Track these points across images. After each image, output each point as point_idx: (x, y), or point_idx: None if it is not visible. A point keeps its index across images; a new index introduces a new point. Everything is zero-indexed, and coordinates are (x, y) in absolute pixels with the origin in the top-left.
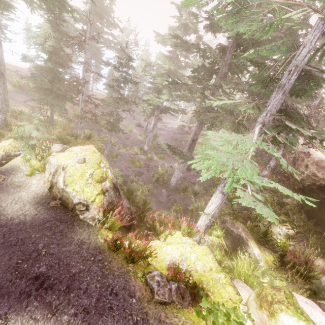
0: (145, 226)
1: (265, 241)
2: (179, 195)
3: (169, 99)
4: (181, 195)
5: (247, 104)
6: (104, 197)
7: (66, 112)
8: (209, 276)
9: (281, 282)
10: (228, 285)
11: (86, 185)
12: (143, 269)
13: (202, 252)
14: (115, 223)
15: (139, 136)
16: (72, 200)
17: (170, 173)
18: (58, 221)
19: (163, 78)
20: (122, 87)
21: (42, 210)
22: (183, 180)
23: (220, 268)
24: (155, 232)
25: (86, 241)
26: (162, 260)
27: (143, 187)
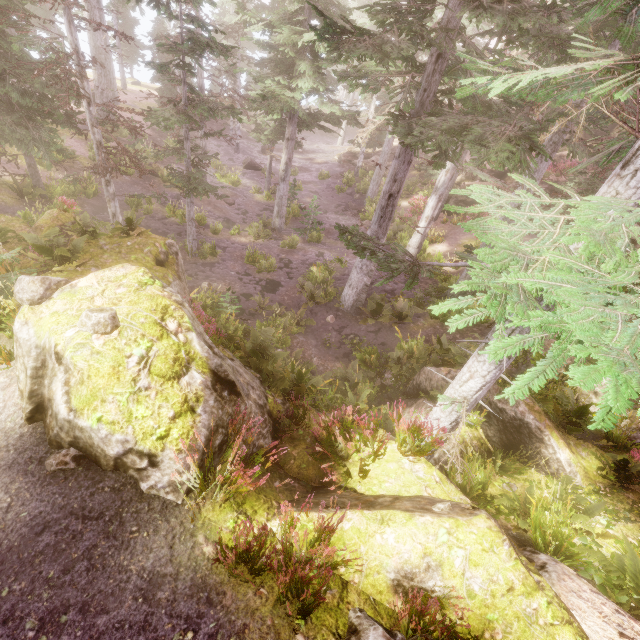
0: (311, 447)
1: (580, 426)
2: (365, 324)
3: (316, 88)
4: (368, 325)
5: (624, 75)
6: (193, 419)
7: (65, 159)
8: (508, 608)
9: (627, 523)
10: (561, 625)
11: (133, 396)
12: (335, 621)
13: (481, 544)
14: (237, 479)
15: (257, 194)
16: (103, 448)
17: (338, 275)
18: (75, 518)
19: (296, 27)
20: (190, 66)
21: (25, 490)
22: (369, 288)
23: (522, 561)
24: (336, 456)
25: (164, 570)
26: (377, 571)
27: (285, 318)
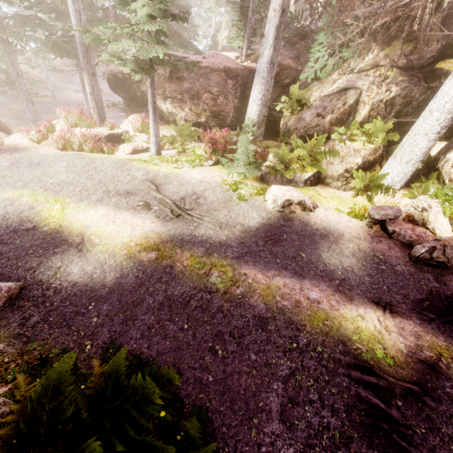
0: None
1: None
2: None
3: None
4: None
5: None
6: None
7: None
8: None
9: None
10: None
11: None
12: None
13: None
14: None
15: None
16: None
17: None
18: None
19: None
20: None
21: None
22: None
23: None
24: None
25: None
26: None
27: None
